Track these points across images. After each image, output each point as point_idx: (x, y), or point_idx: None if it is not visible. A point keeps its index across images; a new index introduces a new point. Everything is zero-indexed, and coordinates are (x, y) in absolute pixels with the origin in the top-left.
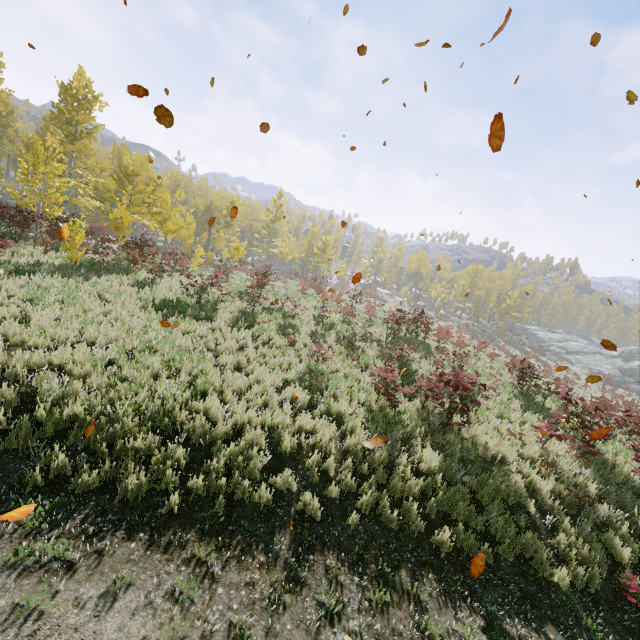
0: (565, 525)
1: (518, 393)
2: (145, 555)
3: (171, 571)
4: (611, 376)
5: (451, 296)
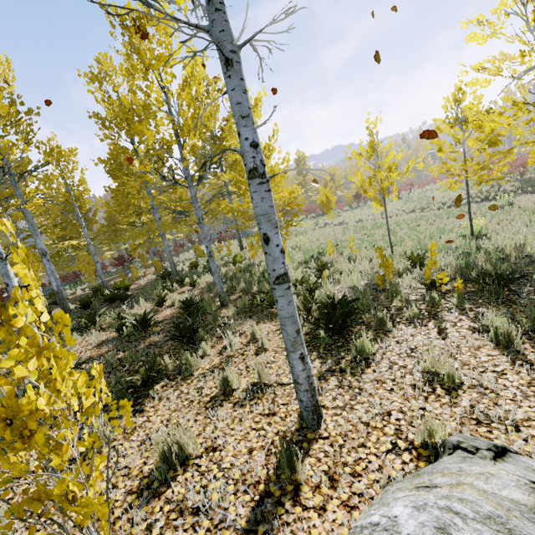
0: None
1: None
2: None
3: None
4: None
5: None
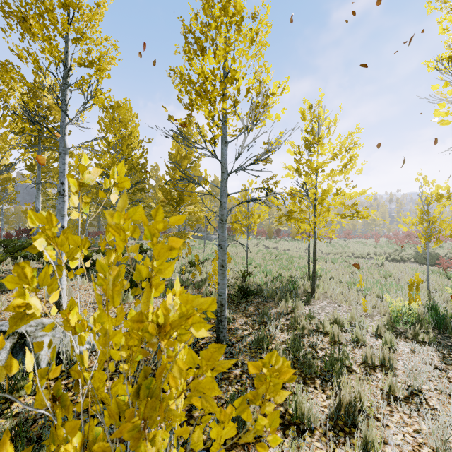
0: None
1: None
2: None
3: None
4: None
5: None
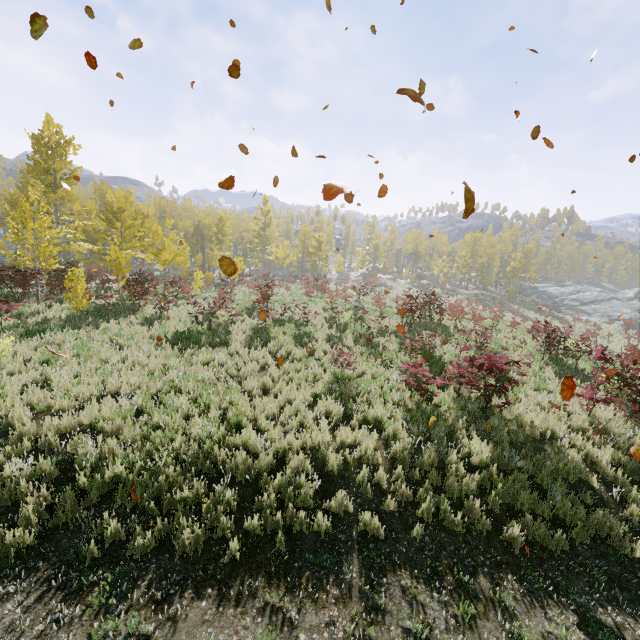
0: (634, 494)
1: (548, 359)
2: (218, 612)
3: (248, 625)
4: (632, 320)
5: (454, 269)
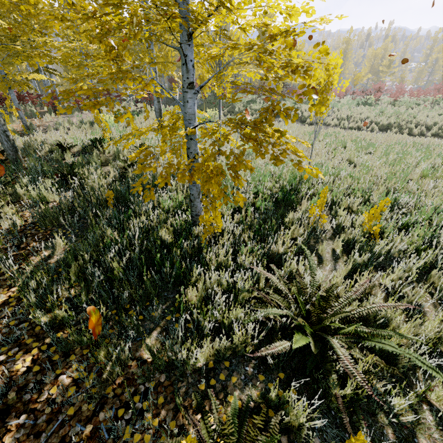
0: None
1: None
2: None
3: None
4: None
5: None
